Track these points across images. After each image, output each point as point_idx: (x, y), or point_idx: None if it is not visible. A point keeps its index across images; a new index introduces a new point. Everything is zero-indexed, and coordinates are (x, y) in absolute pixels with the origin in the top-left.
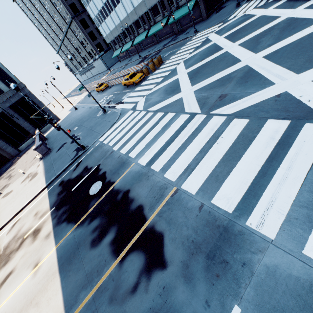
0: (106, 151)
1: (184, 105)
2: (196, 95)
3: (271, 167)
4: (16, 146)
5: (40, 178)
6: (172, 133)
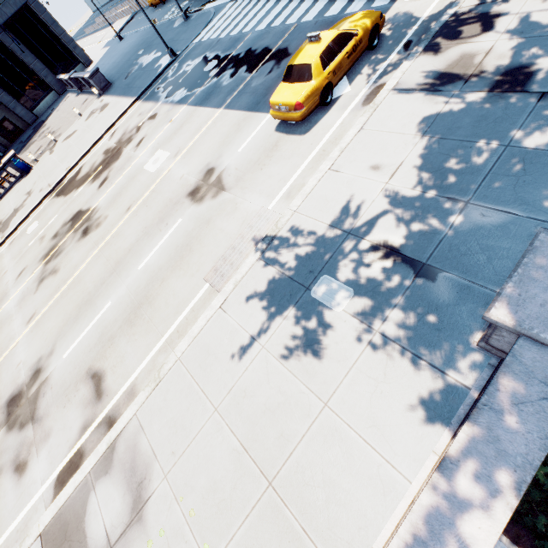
0: (210, 44)
1: None
2: None
3: None
4: (28, 107)
5: (118, 101)
6: None
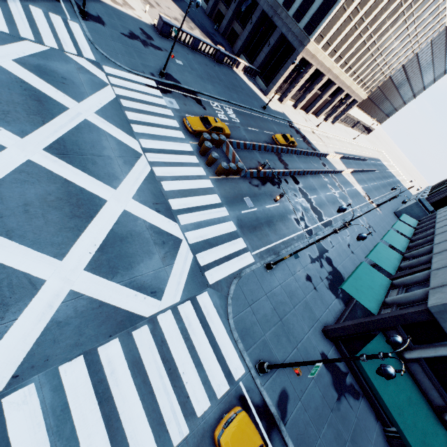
0: None
1: None
2: None
3: None
4: (244, 51)
5: None
6: None
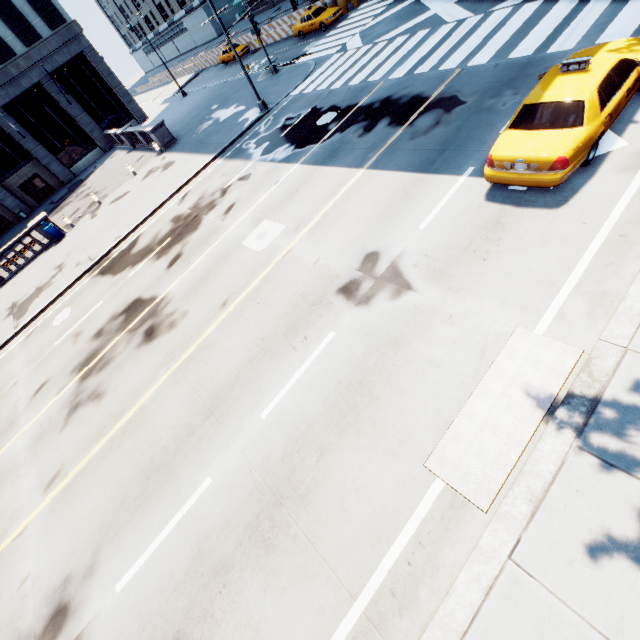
0: (318, 95)
1: (442, 19)
2: (461, 5)
3: (570, 19)
4: (66, 164)
5: (189, 159)
6: (434, 43)
